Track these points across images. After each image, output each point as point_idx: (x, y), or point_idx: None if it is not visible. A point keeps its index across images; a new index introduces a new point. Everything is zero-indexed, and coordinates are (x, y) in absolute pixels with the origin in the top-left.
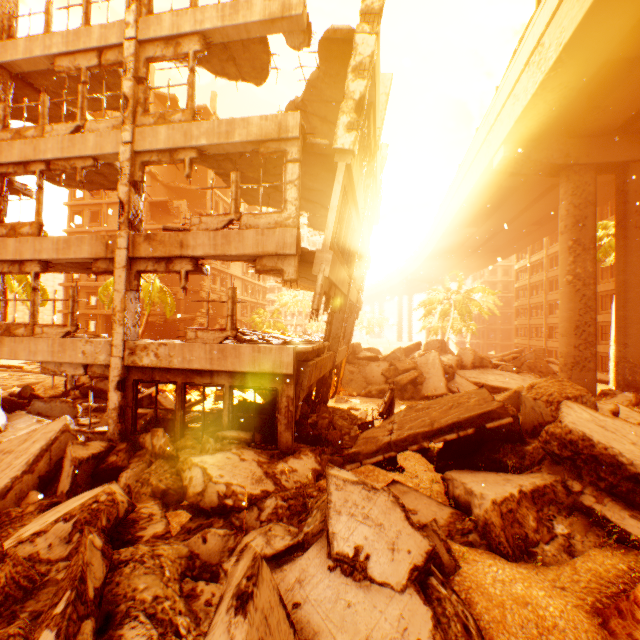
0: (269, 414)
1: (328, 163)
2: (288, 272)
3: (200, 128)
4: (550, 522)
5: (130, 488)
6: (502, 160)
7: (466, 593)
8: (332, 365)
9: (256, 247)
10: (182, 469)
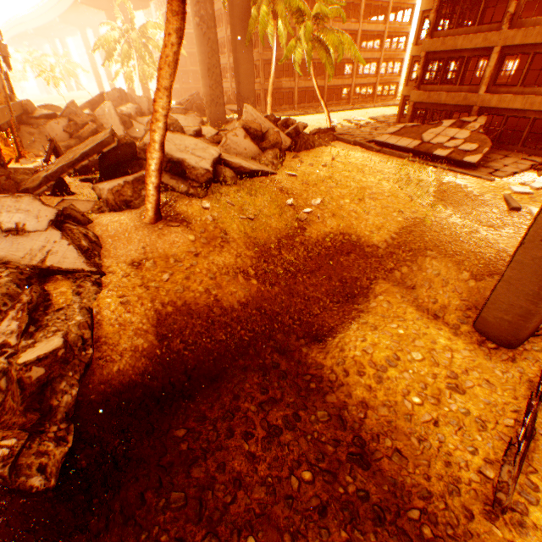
0: None
1: None
2: None
3: None
4: (141, 192)
5: None
6: None
7: (93, 227)
8: None
9: None
10: None
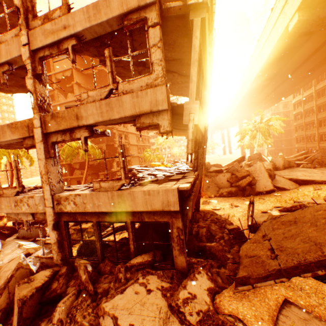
0: (163, 230)
1: (183, 26)
2: (163, 125)
3: (74, 17)
4: None
5: (62, 323)
6: (296, 24)
7: None
8: (199, 185)
9: (133, 108)
10: (97, 314)
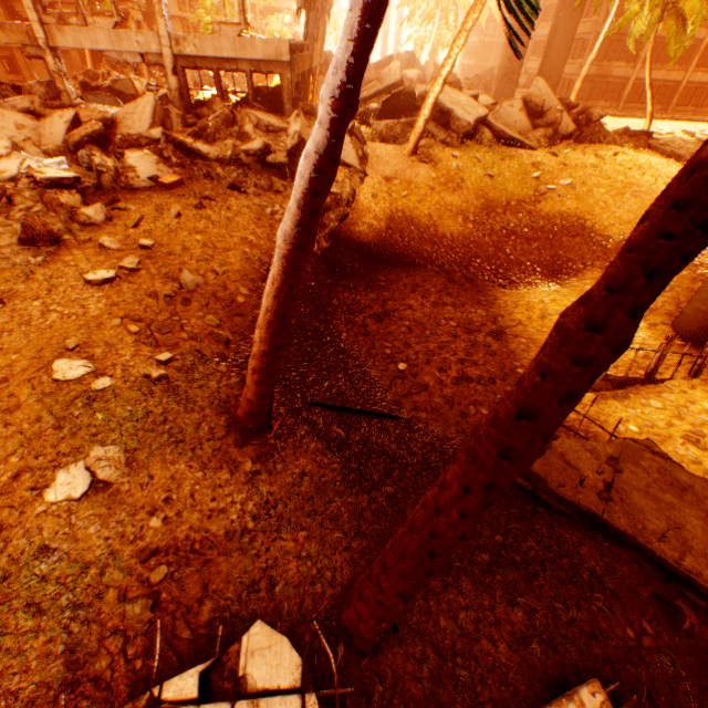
0: (273, 101)
1: None
2: None
3: None
4: (407, 134)
5: None
6: None
7: (366, 148)
8: (310, 67)
9: None
10: None
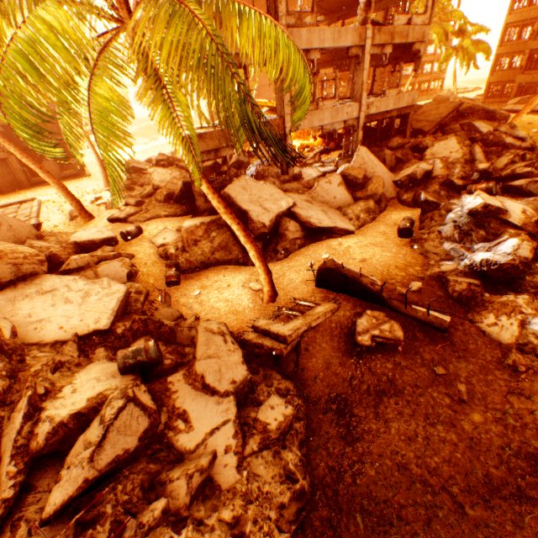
0: None
1: None
2: (421, 52)
3: None
4: None
5: (403, 159)
6: None
7: None
8: None
9: (416, 38)
10: (420, 144)
